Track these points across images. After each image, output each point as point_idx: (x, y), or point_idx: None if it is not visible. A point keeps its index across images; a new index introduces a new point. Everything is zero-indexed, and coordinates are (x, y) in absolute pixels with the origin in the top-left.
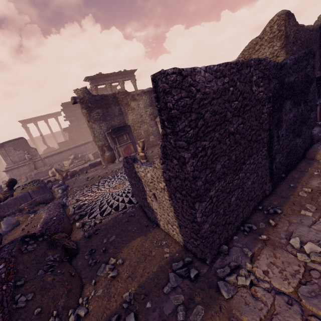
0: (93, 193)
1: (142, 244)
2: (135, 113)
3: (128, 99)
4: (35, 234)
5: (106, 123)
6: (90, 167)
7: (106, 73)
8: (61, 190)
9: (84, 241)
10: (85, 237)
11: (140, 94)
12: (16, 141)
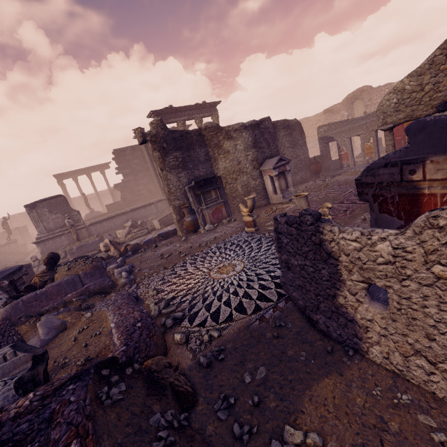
0: (182, 279)
1: (343, 394)
2: (230, 158)
3: (220, 137)
4: (117, 359)
5: (187, 172)
6: (158, 238)
7: (179, 107)
8: (126, 273)
9: (199, 373)
10: (199, 366)
11: (238, 130)
12: (53, 200)
